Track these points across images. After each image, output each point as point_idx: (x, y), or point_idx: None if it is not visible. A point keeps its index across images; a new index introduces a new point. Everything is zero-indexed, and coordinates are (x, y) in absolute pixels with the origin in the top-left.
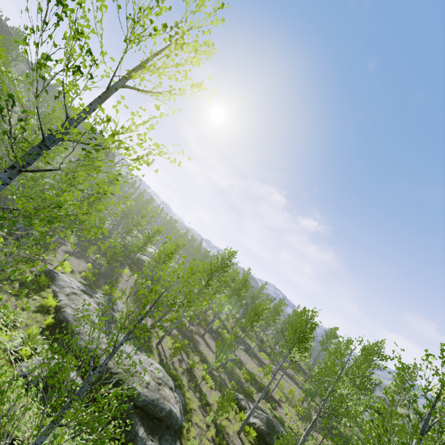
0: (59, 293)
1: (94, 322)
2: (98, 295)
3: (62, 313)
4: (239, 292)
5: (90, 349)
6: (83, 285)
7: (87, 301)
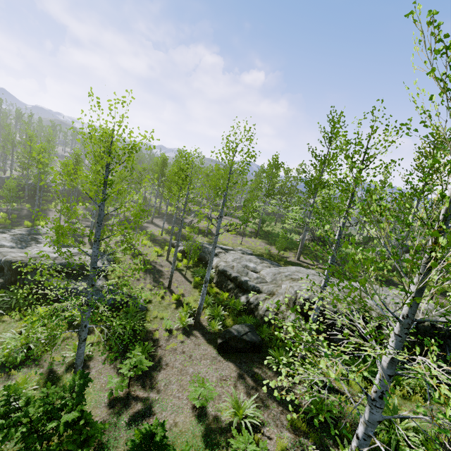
0: None
1: (3, 245)
2: (15, 230)
3: None
4: (163, 172)
5: None
6: None
7: None
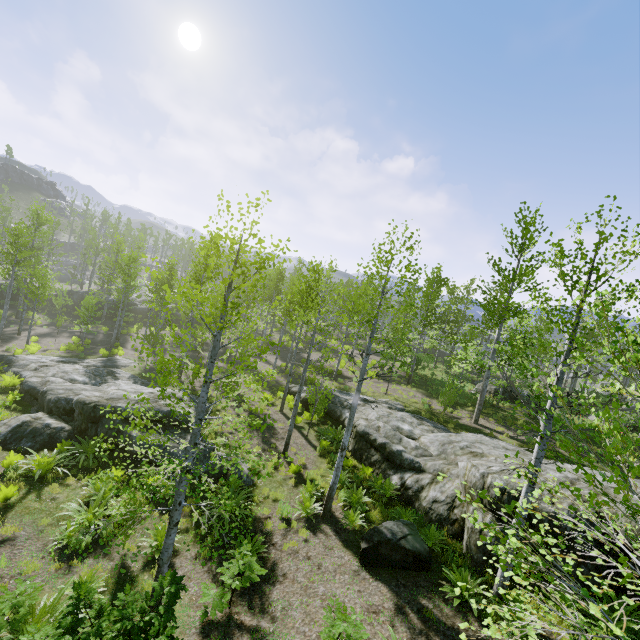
0: (22, 372)
1: (75, 380)
2: (88, 361)
3: (25, 384)
4: (278, 289)
5: (64, 398)
6: (64, 358)
7: (64, 367)
